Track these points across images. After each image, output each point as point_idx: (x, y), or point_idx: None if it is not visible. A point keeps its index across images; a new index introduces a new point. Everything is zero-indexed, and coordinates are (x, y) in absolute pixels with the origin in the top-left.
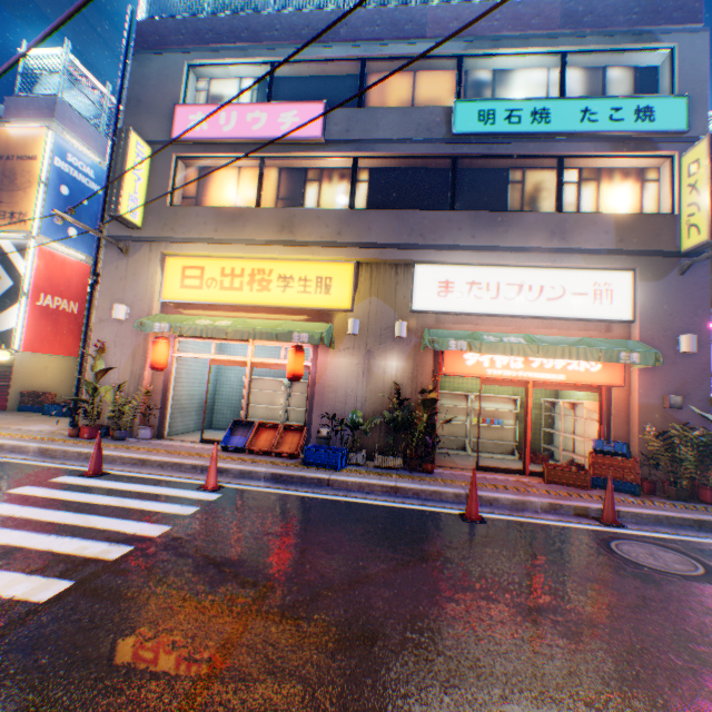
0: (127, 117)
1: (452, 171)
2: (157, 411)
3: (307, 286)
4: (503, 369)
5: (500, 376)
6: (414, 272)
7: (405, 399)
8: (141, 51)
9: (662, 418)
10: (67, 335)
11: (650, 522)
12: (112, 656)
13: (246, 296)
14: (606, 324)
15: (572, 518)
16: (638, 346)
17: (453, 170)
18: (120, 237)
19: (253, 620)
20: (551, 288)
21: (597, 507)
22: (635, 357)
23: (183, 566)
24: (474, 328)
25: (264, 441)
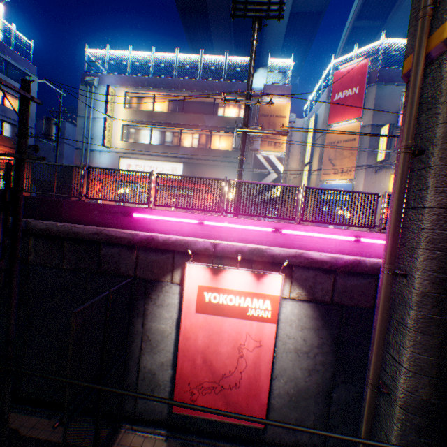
0: (373, 113)
1: None
2: None
3: None
4: None
5: None
6: None
7: None
8: (379, 83)
9: None
10: None
11: None
12: None
13: None
14: None
15: None
16: None
17: None
18: (371, 165)
19: None
20: None
21: None
22: None
23: None
24: None
25: None
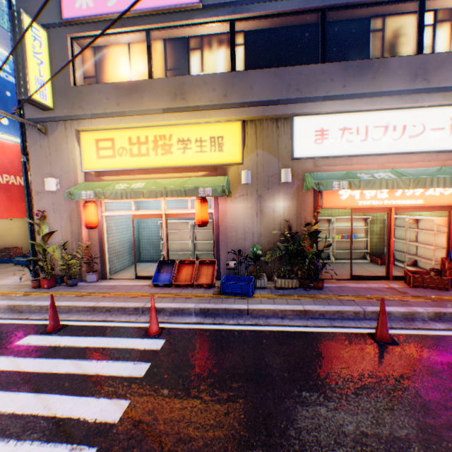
0: (17, 2)
1: (321, 25)
2: (97, 259)
3: (203, 146)
4: (371, 200)
5: (368, 206)
6: (293, 124)
7: (296, 234)
8: None
9: None
10: (20, 202)
11: None
12: None
13: (153, 160)
14: None
15: None
16: None
17: (322, 23)
18: (37, 119)
19: None
20: (412, 127)
21: None
22: None
23: None
24: (346, 168)
25: (185, 275)
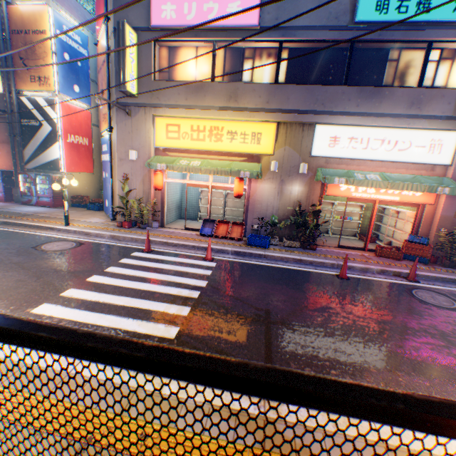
0: (115, 6)
1: (349, 54)
2: (159, 212)
3: (245, 139)
4: (362, 193)
5: (359, 197)
6: (315, 130)
7: (303, 211)
8: None
9: (451, 224)
10: (85, 160)
11: (432, 280)
12: (230, 336)
13: (207, 145)
14: (432, 165)
15: (392, 277)
16: (449, 182)
17: (350, 53)
18: (124, 103)
19: (270, 324)
20: (402, 143)
21: (406, 272)
22: (446, 190)
23: (227, 301)
24: (348, 168)
25: (221, 231)
